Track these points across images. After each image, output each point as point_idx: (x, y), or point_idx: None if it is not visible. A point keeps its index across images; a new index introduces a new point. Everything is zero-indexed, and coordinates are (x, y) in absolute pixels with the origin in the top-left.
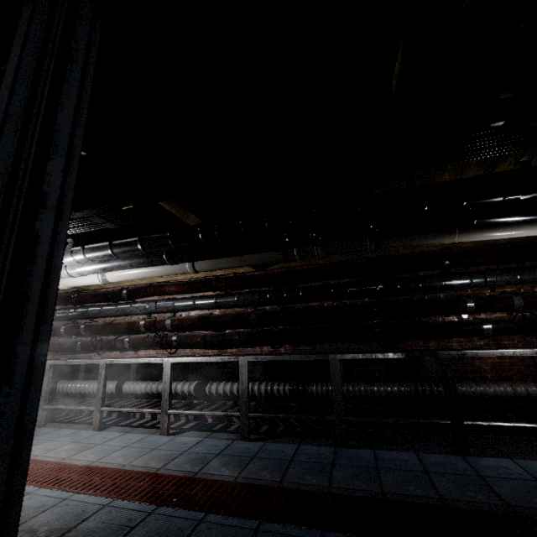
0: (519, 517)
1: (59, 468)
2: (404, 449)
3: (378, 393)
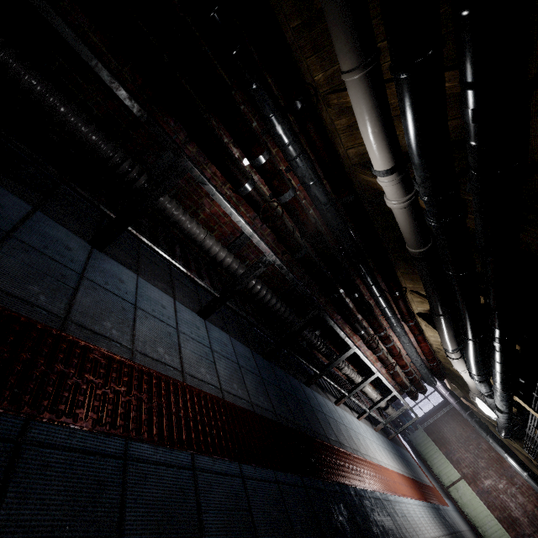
0: (60, 337)
1: None
2: (22, 194)
3: (61, 120)
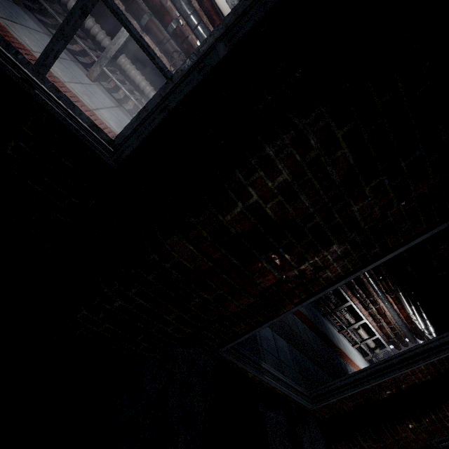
0: None
1: (100, 123)
2: None
3: None
